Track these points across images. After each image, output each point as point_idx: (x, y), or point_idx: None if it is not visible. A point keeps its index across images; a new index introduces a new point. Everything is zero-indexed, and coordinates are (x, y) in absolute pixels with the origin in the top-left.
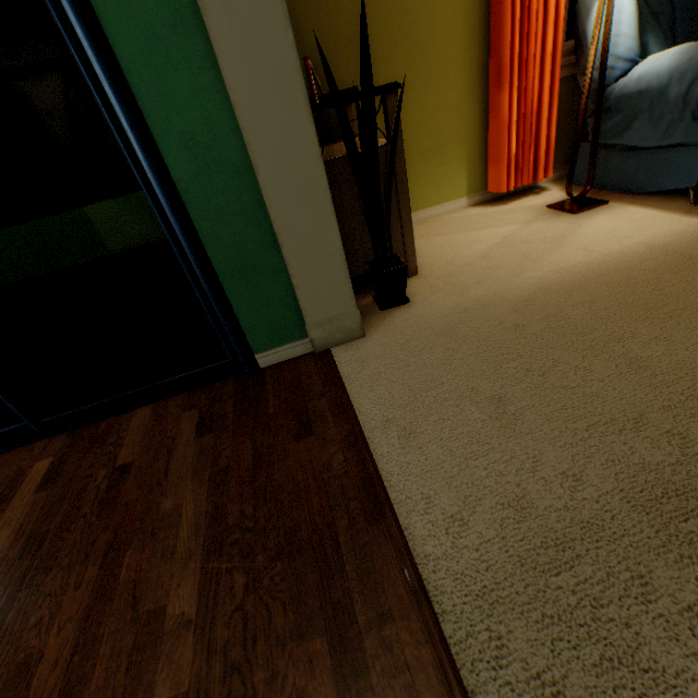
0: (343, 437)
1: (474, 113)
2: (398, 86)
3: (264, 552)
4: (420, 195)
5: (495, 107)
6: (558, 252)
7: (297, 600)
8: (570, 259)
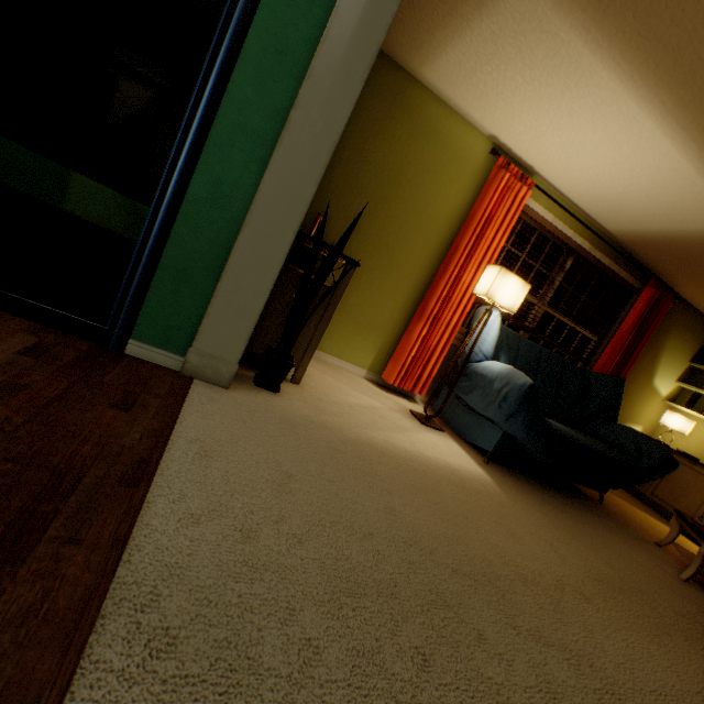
0: (152, 428)
1: (399, 324)
2: (359, 265)
3: (4, 451)
4: (338, 346)
5: (412, 329)
6: (396, 434)
7: (2, 493)
8: (400, 441)
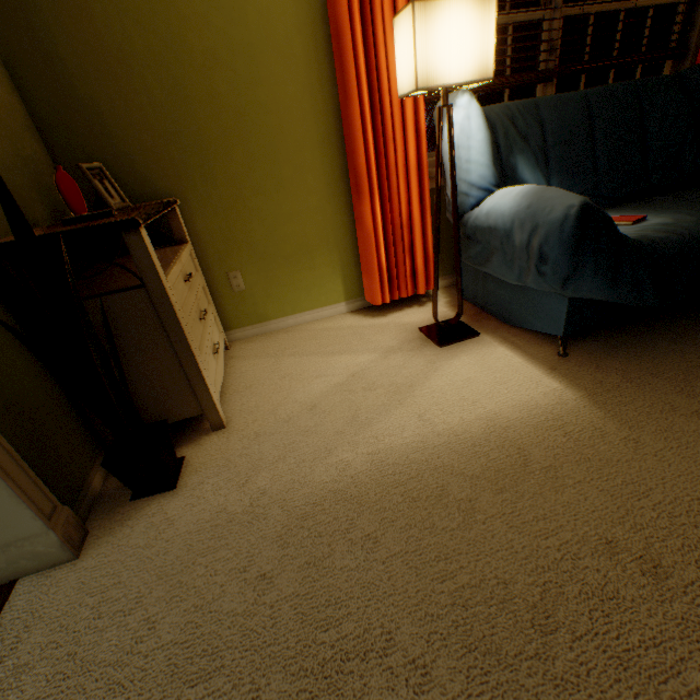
0: None
1: (343, 218)
2: (137, 223)
3: None
4: (287, 300)
5: (359, 216)
6: (392, 415)
7: None
8: (398, 432)
